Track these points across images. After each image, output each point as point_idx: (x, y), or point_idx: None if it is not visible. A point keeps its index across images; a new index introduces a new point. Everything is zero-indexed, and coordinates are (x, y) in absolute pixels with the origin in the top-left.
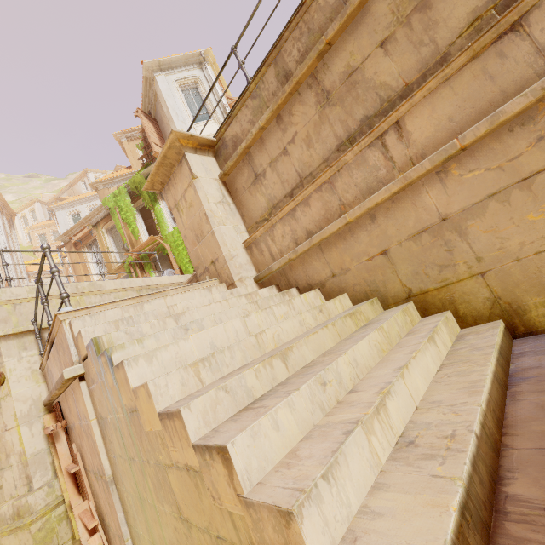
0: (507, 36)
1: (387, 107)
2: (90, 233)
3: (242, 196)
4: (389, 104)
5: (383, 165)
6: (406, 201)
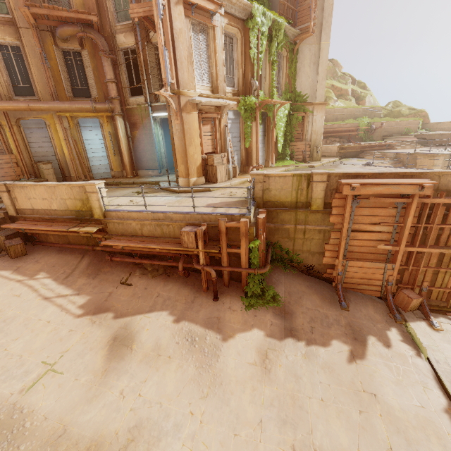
0: None
1: None
2: (213, 16)
3: None
4: None
5: None
6: None
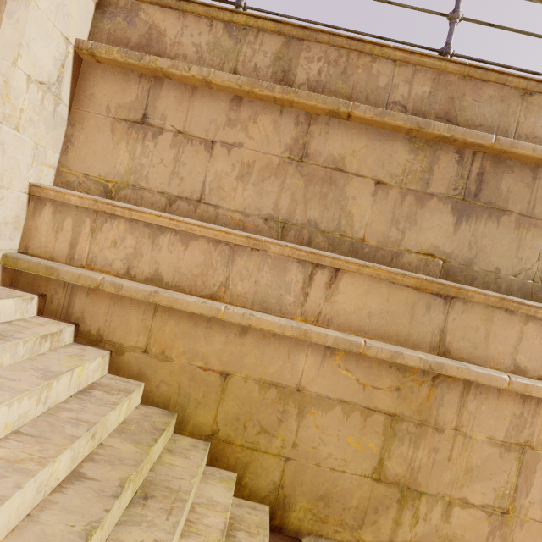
0: (440, 299)
1: (336, 238)
2: None
3: (94, 115)
4: (340, 238)
5: (296, 293)
6: (285, 346)
